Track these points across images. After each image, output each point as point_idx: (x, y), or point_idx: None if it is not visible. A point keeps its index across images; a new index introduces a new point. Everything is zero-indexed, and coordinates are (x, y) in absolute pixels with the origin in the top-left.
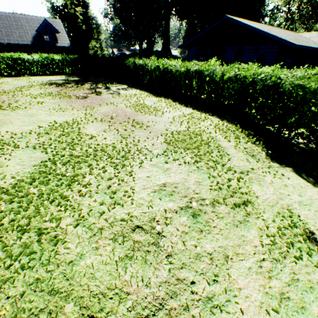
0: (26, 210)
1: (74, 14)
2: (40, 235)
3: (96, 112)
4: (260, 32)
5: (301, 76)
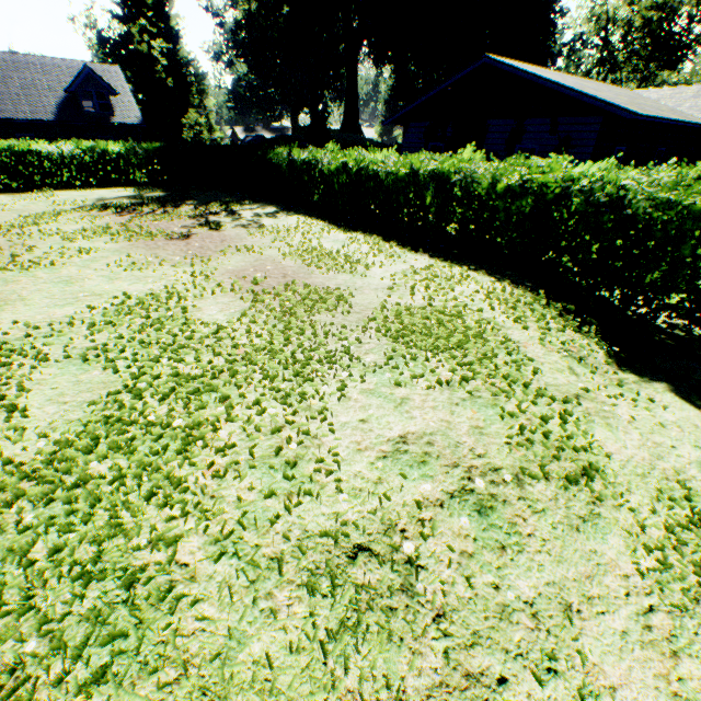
0: (87, 521)
1: (149, 54)
2: (130, 586)
3: (216, 268)
4: (560, 88)
5: (670, 182)
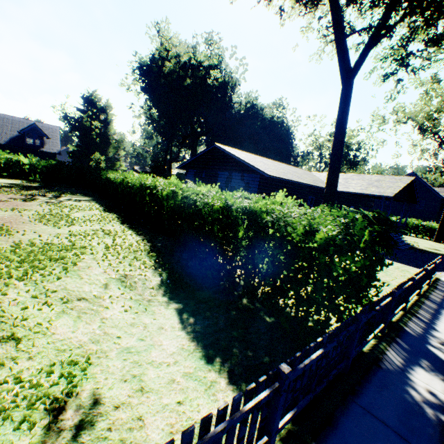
0: None
1: (90, 127)
2: None
3: None
4: (241, 160)
5: (214, 195)
